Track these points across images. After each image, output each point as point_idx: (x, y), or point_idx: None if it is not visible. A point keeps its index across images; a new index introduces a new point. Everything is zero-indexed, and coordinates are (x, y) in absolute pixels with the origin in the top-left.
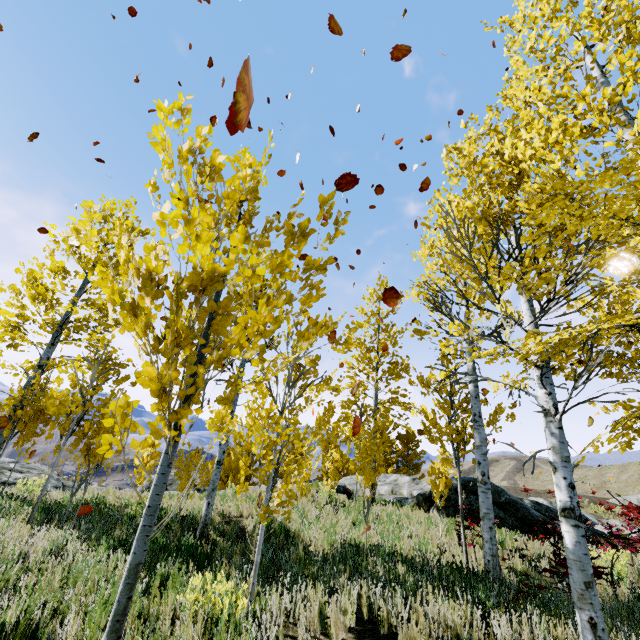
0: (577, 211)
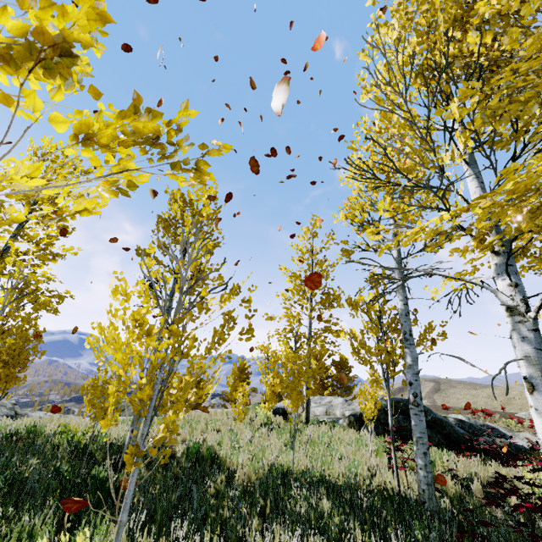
0: None
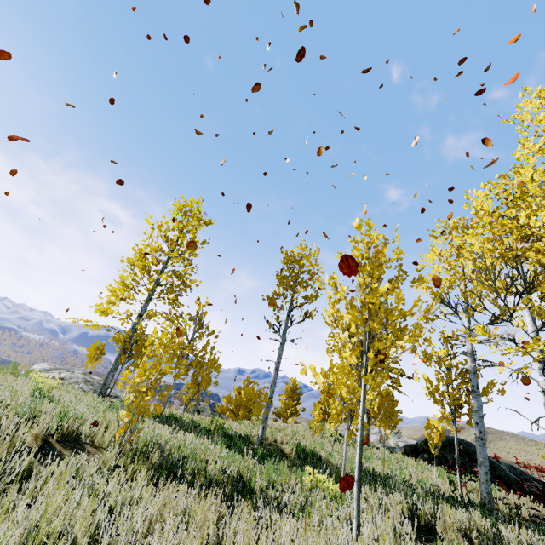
0: None
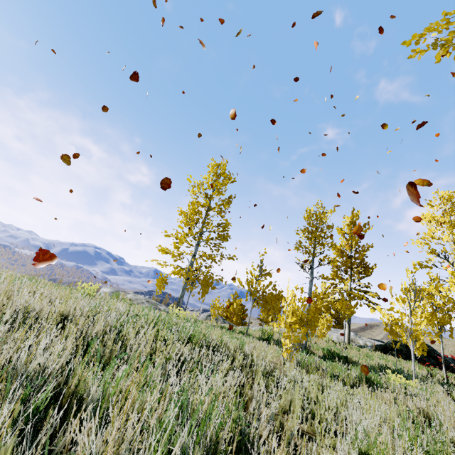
0: None
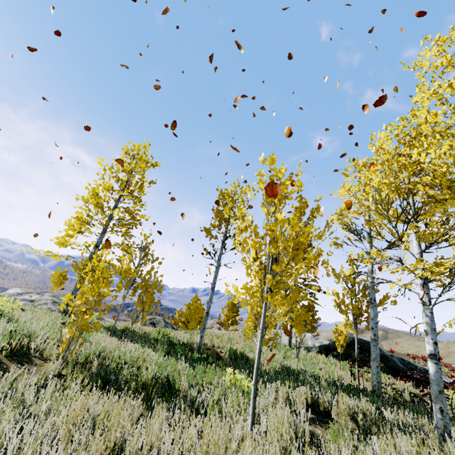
0: (454, 206)
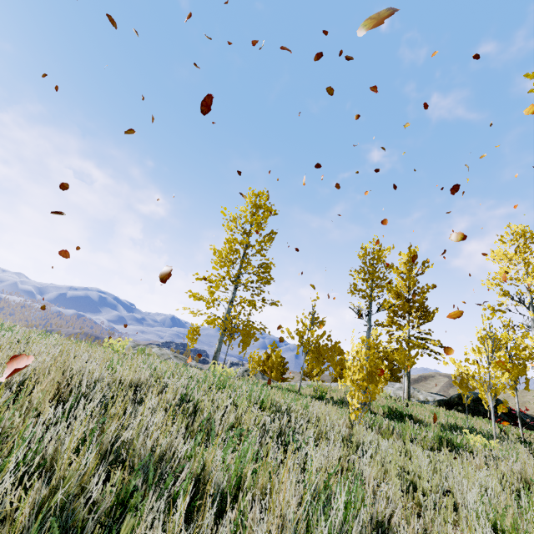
0: None
